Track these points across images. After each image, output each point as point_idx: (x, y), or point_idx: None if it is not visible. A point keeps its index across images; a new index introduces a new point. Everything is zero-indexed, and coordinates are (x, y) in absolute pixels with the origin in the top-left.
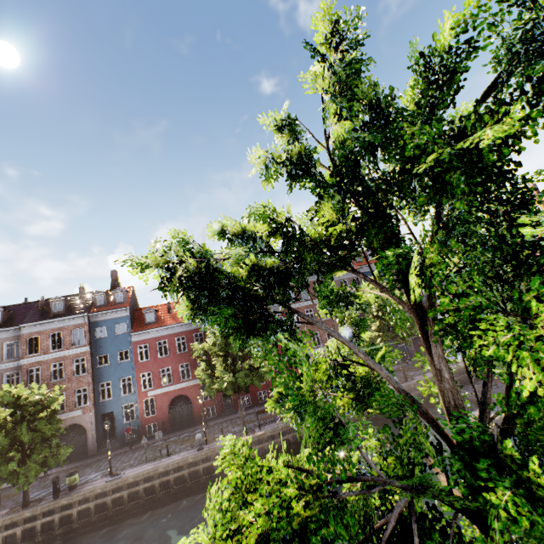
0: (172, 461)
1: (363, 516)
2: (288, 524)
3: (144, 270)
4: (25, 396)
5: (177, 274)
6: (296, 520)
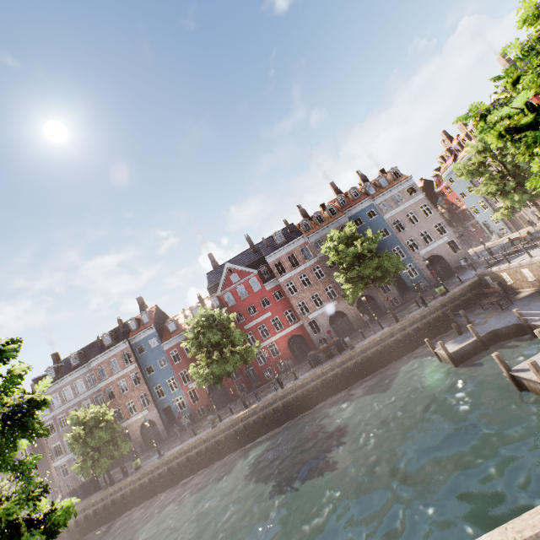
0: (193, 440)
1: None
2: None
3: None
4: (83, 417)
5: None
6: None
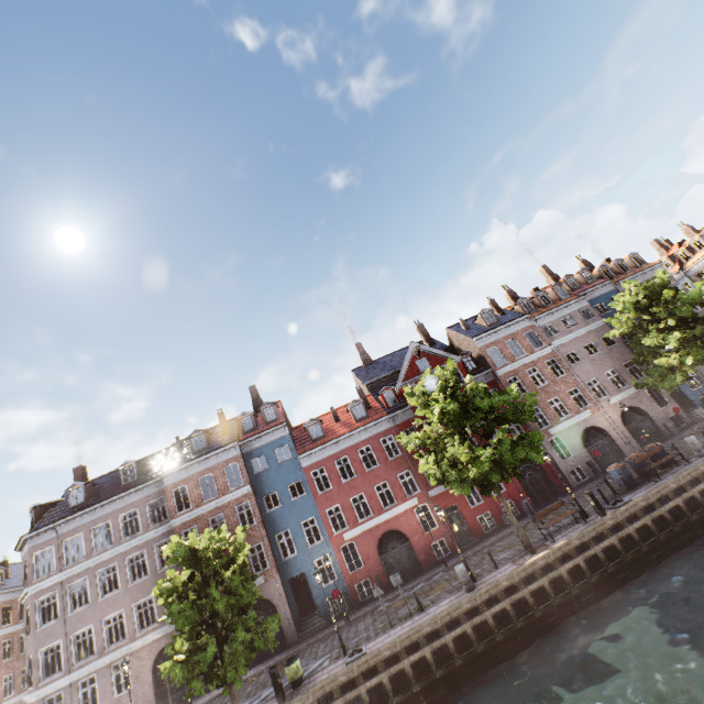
0: (437, 612)
1: None
2: None
3: None
4: (203, 545)
5: None
6: None
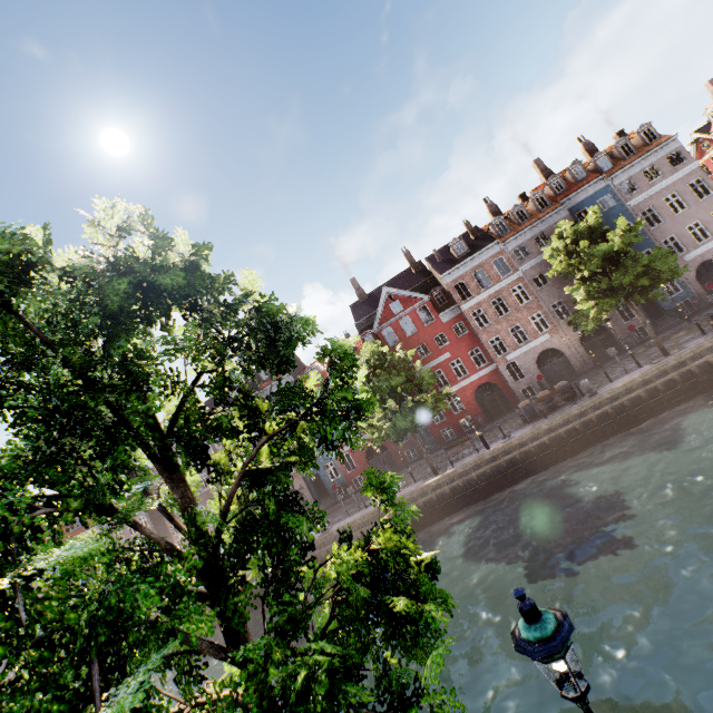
0: (367, 512)
1: None
2: None
3: None
4: None
5: None
6: None
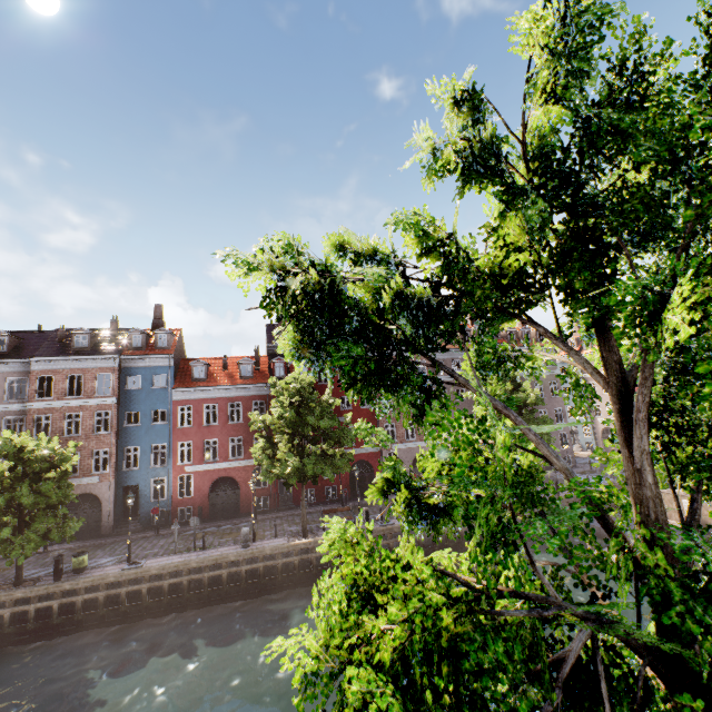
0: (209, 556)
1: (529, 645)
2: (433, 639)
3: (251, 272)
4: (30, 448)
5: (292, 287)
6: (445, 636)
